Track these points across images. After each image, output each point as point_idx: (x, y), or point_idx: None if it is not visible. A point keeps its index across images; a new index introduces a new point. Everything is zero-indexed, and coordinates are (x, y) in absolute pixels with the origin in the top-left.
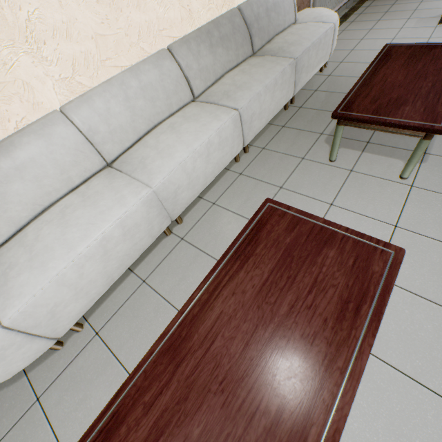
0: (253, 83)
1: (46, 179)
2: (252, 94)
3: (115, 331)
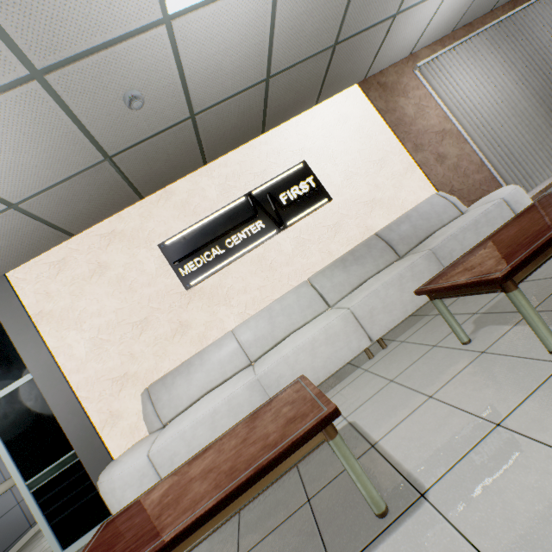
0: (373, 283)
1: (212, 371)
2: (366, 293)
3: None
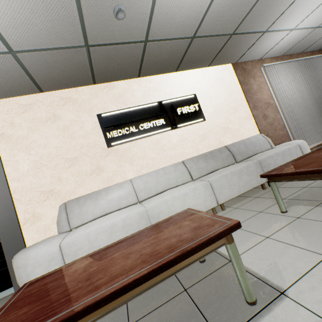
0: (224, 171)
1: (113, 201)
2: (220, 175)
3: None
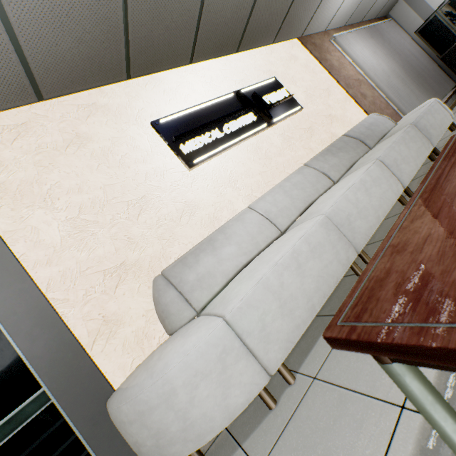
0: (380, 148)
1: (243, 244)
2: (383, 149)
3: (338, 367)
